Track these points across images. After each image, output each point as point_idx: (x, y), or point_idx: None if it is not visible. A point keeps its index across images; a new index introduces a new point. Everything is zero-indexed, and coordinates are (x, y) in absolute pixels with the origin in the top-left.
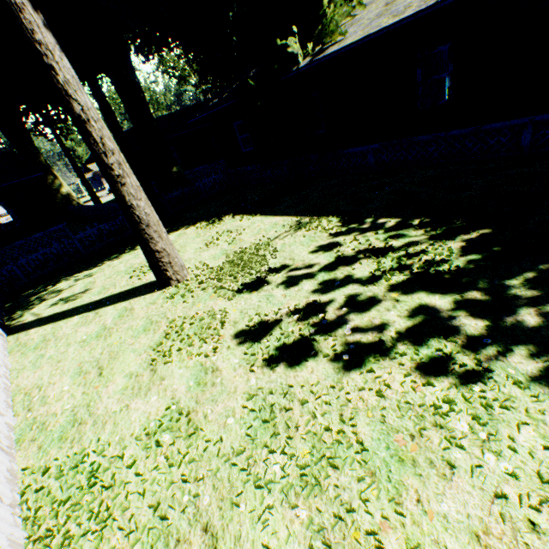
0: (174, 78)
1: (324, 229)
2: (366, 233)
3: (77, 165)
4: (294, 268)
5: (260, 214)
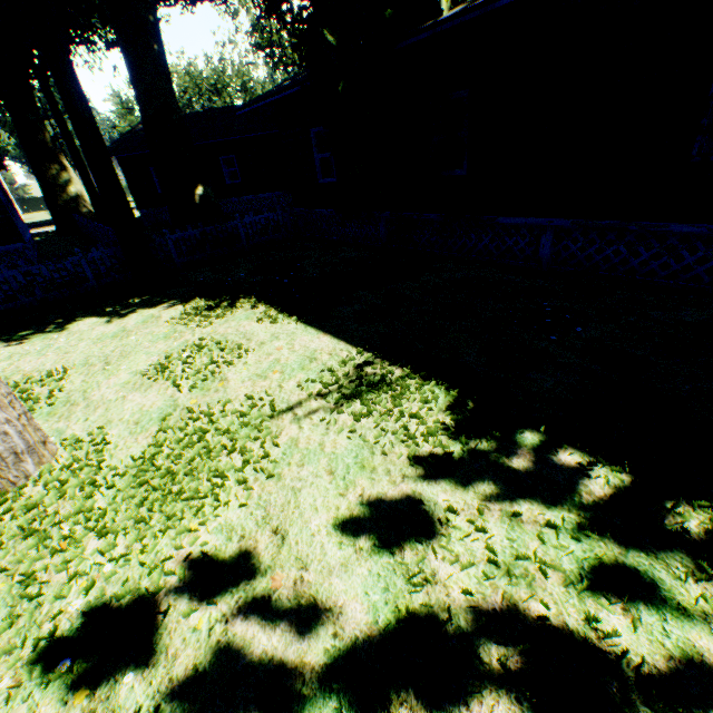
0: (271, 58)
1: (405, 428)
2: (519, 505)
3: (79, 154)
4: (263, 596)
5: (299, 316)
